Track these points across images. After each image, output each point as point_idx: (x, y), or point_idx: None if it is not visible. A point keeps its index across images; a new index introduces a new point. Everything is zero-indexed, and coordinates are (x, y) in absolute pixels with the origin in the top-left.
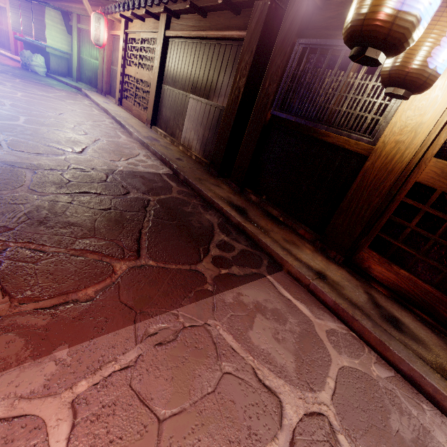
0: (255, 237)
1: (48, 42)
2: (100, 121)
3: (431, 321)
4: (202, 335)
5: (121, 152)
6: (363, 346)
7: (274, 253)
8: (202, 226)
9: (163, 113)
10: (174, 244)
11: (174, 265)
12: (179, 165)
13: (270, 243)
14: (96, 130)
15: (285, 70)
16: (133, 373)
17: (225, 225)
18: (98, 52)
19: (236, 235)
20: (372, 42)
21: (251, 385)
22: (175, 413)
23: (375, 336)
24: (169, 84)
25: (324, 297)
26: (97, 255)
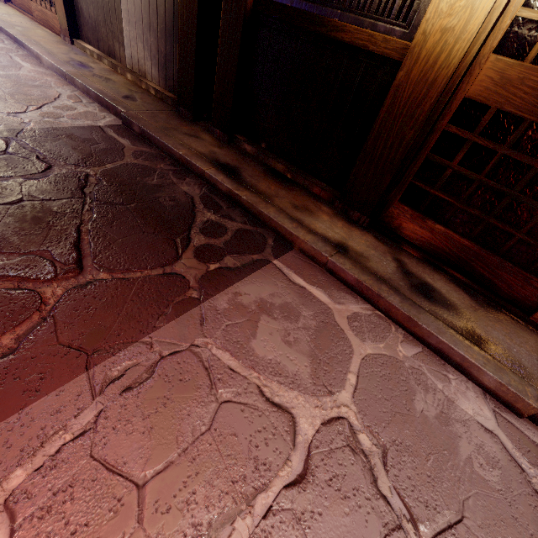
0: (254, 209)
1: None
2: None
3: (465, 280)
4: (188, 362)
5: (25, 95)
6: (390, 325)
7: (280, 228)
8: (176, 205)
9: (83, 12)
10: (135, 239)
11: (138, 273)
12: (128, 109)
13: (274, 214)
14: None
15: None
16: (94, 438)
17: (211, 197)
18: None
19: (228, 209)
20: None
21: (257, 409)
22: (159, 471)
23: (403, 312)
24: None
25: (345, 275)
26: (9, 281)
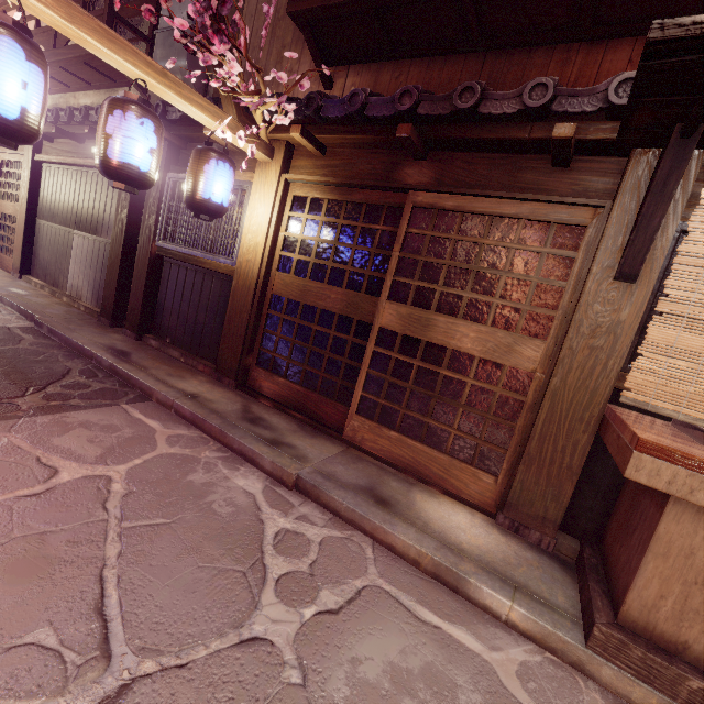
0: (126, 375)
1: None
2: None
3: (301, 417)
4: None
5: None
6: (210, 442)
7: (144, 386)
8: (49, 371)
9: (39, 256)
10: None
11: None
12: (46, 316)
13: (143, 377)
14: None
15: (162, 202)
16: None
17: (92, 370)
18: None
19: (104, 377)
20: (113, 179)
21: (27, 466)
22: None
23: (218, 428)
24: (46, 218)
25: (184, 411)
26: None
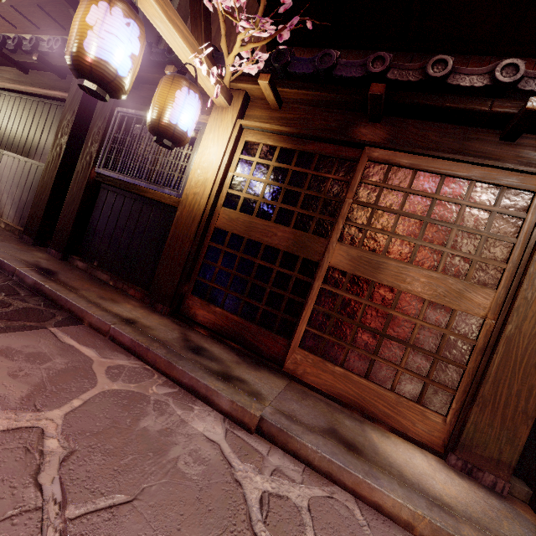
0: (54, 295)
1: None
2: None
3: (239, 347)
4: None
5: None
6: (154, 374)
7: (74, 308)
8: None
9: None
10: None
11: None
12: None
13: (73, 298)
14: None
15: (107, 132)
16: None
17: (12, 287)
18: None
19: (26, 295)
20: (85, 76)
21: None
22: None
23: (164, 359)
24: None
25: (123, 338)
26: None
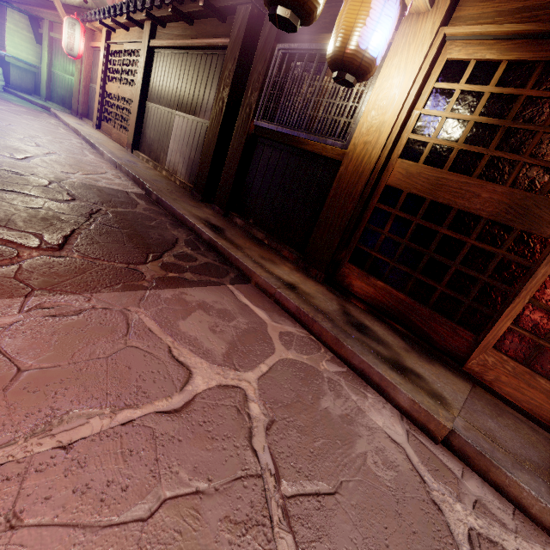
0: (225, 252)
1: (9, 50)
2: (65, 139)
3: (403, 330)
4: (114, 316)
5: (80, 167)
6: (320, 347)
7: (243, 266)
8: (162, 238)
9: (146, 135)
10: (115, 246)
11: (106, 262)
12: (153, 185)
13: (241, 256)
14: (55, 145)
15: (266, 77)
16: (3, 333)
17: (194, 241)
18: (74, 66)
19: (205, 250)
20: None
21: (160, 359)
22: (45, 367)
23: (331, 334)
24: (154, 101)
25: (288, 304)
26: (1, 240)
